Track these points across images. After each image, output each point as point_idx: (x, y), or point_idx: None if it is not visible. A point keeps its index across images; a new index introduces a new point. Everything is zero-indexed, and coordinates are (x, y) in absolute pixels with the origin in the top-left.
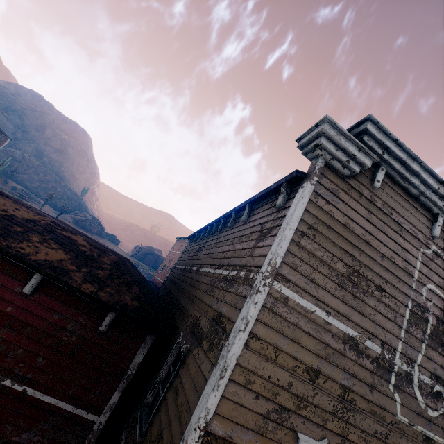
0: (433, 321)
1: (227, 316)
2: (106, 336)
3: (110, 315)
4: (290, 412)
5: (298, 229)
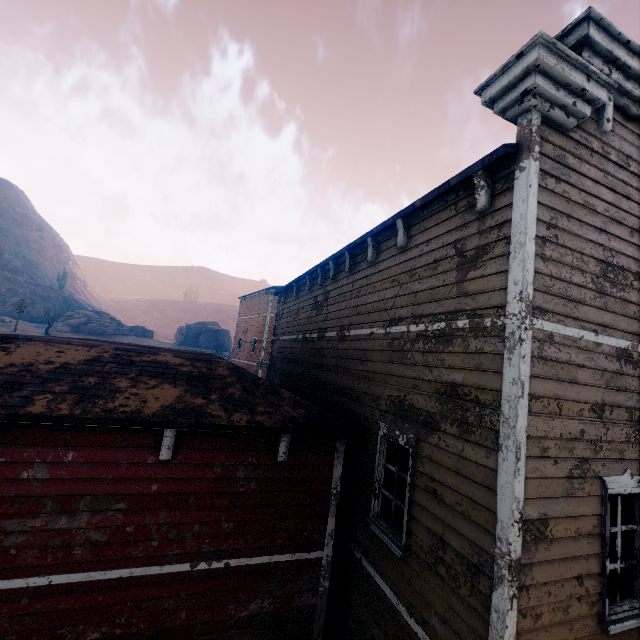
0: None
1: (472, 385)
2: (289, 464)
3: (284, 439)
4: (589, 461)
5: (537, 236)
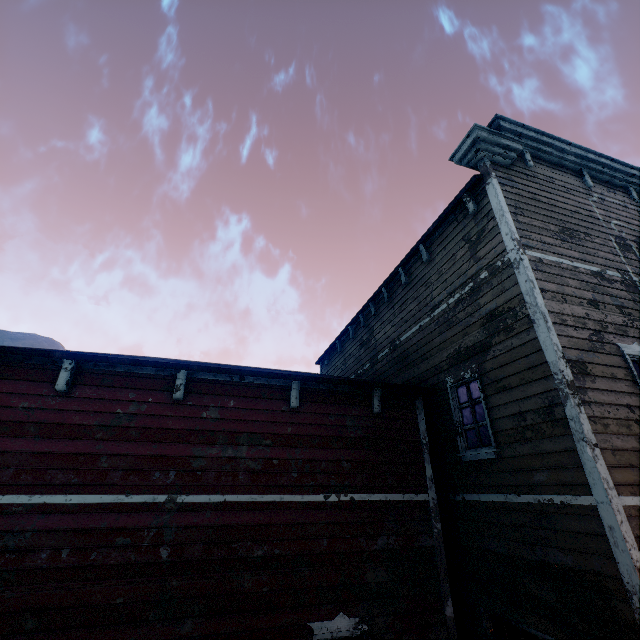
0: (634, 245)
1: (503, 303)
2: (383, 417)
3: (376, 394)
4: (601, 333)
5: (510, 212)
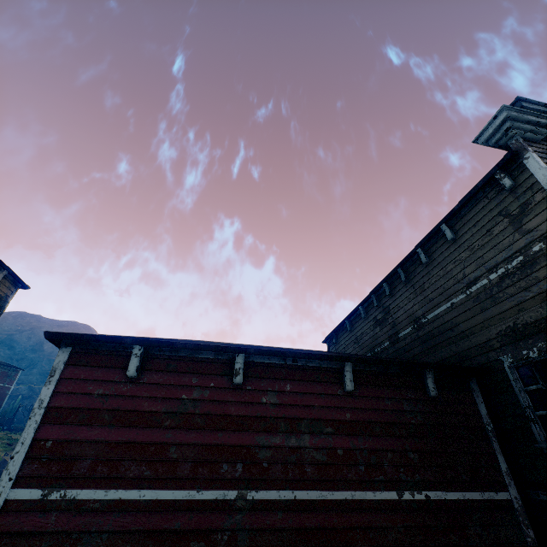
0: None
1: None
2: (440, 401)
3: (429, 375)
4: None
5: None
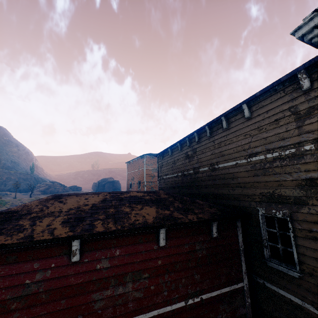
0: None
1: None
2: (218, 238)
3: (214, 224)
4: None
5: None
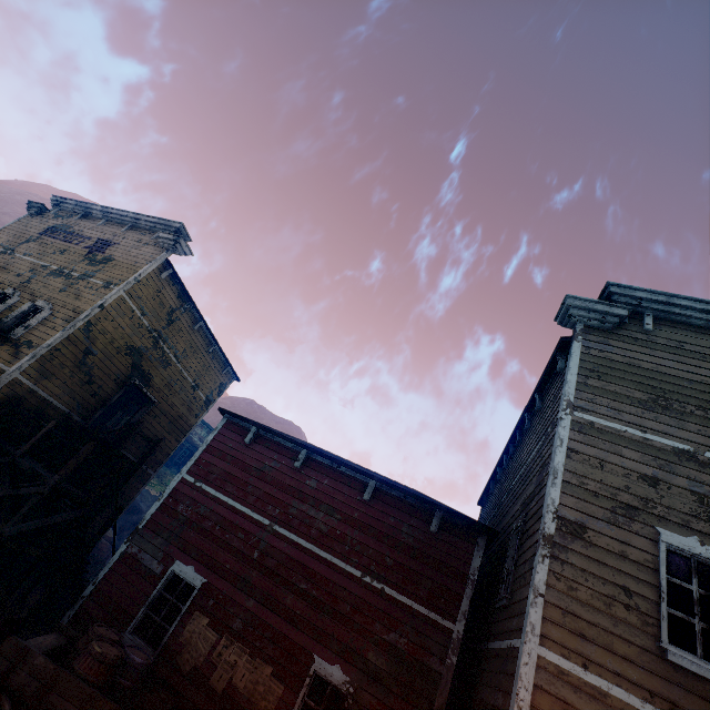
0: None
1: (547, 457)
2: (438, 538)
3: (437, 515)
4: (638, 510)
5: (580, 374)
